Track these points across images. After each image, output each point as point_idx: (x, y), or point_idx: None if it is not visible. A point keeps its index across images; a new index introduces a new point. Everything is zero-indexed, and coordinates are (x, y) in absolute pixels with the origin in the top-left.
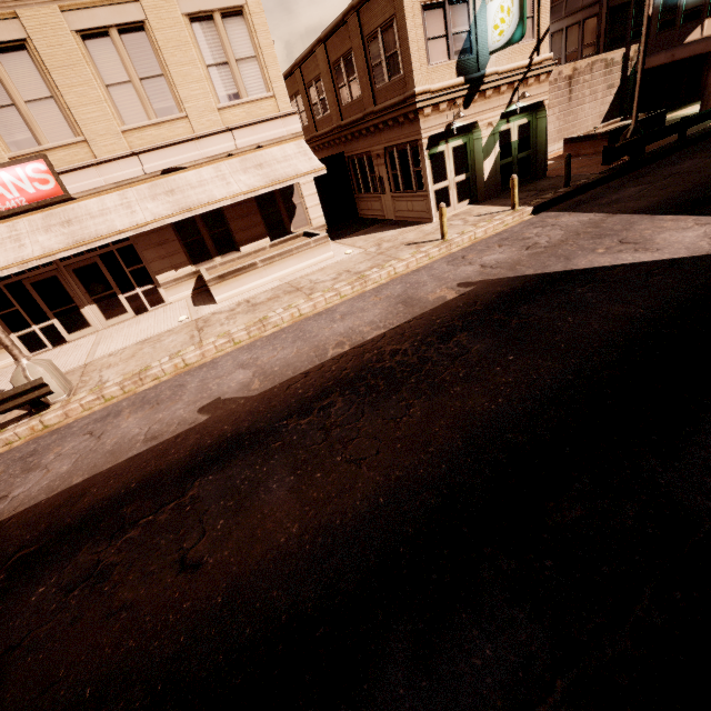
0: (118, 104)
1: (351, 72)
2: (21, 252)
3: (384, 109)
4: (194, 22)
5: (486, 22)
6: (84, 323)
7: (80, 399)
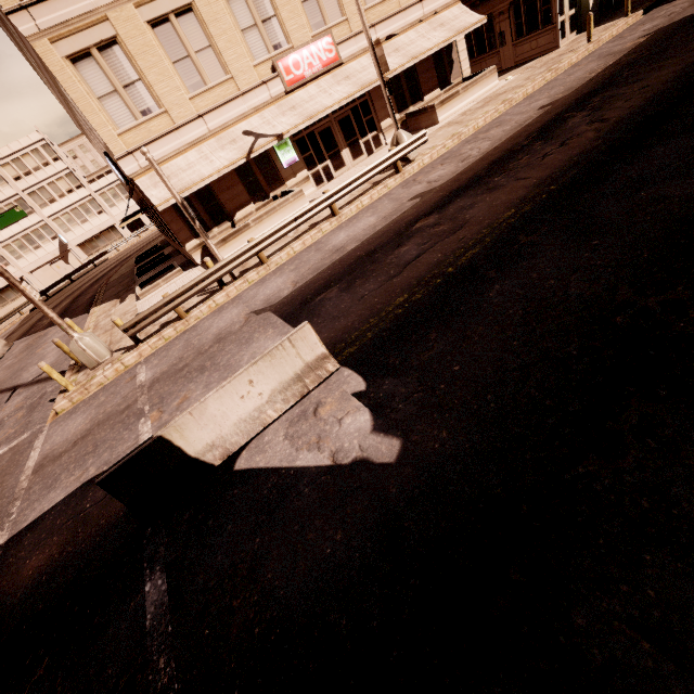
0: None
1: None
2: (333, 98)
3: None
4: None
5: None
6: (342, 164)
7: (432, 150)
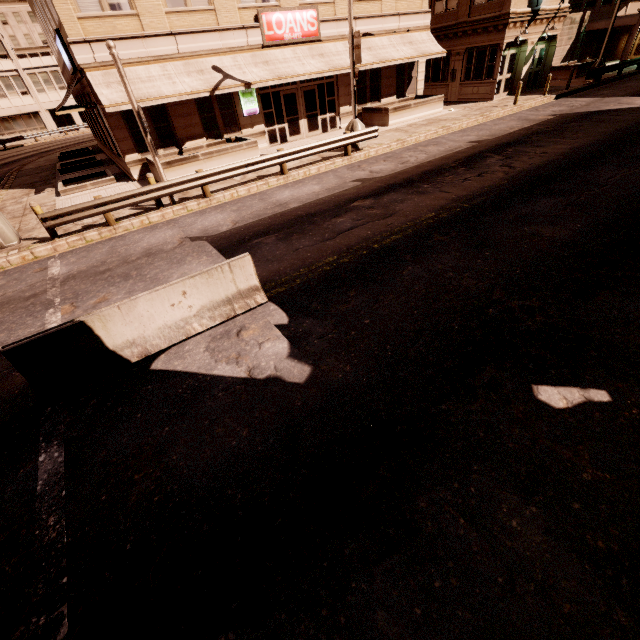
0: None
1: None
2: (305, 68)
3: (478, 21)
4: None
5: None
6: (298, 131)
7: (379, 146)
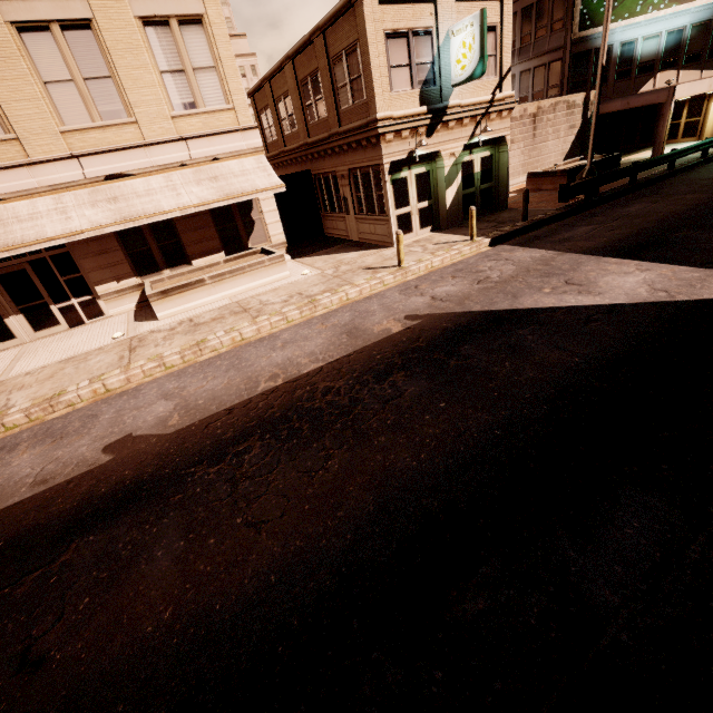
0: (57, 103)
1: (318, 92)
2: None
3: (348, 131)
4: (148, 26)
5: (449, 56)
6: (8, 335)
7: None
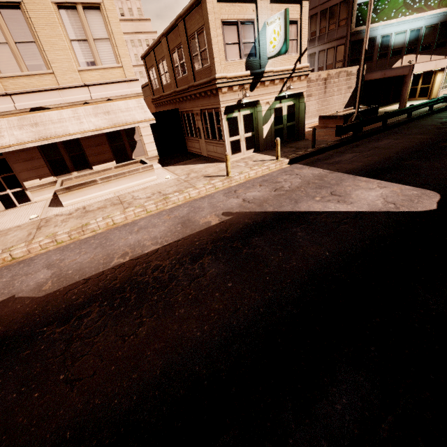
0: None
1: (181, 58)
2: None
3: (199, 85)
4: (61, 9)
5: (265, 38)
6: None
7: None
